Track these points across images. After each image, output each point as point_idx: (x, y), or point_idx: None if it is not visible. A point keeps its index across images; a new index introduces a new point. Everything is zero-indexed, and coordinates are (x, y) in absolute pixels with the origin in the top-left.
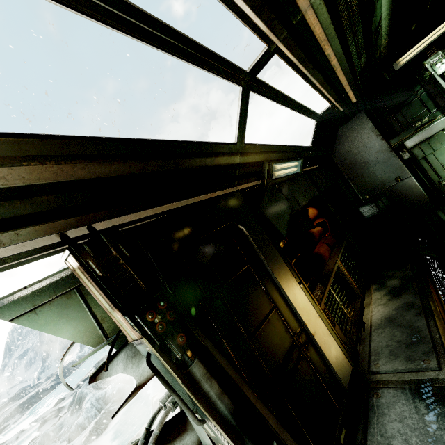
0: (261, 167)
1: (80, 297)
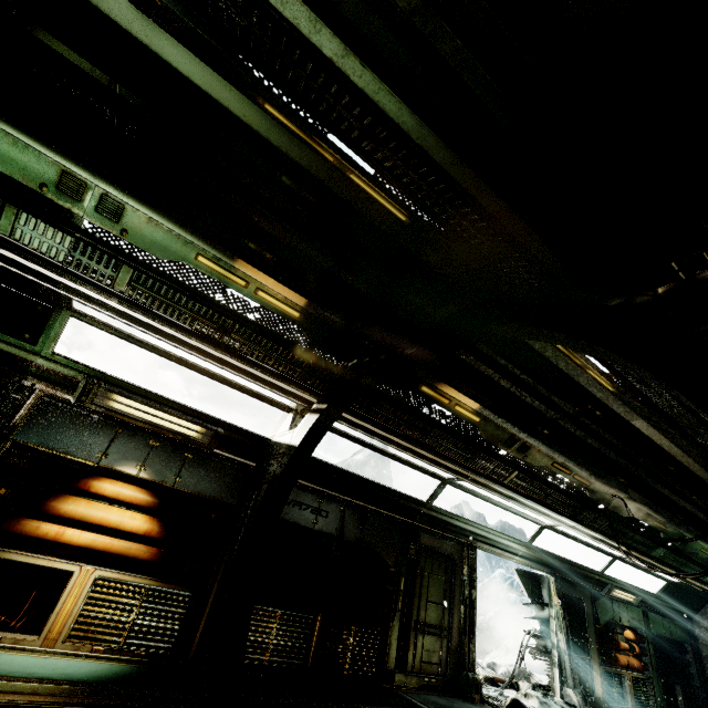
0: (606, 585)
1: (530, 581)
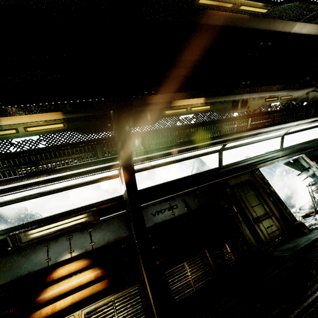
0: None
1: (294, 164)
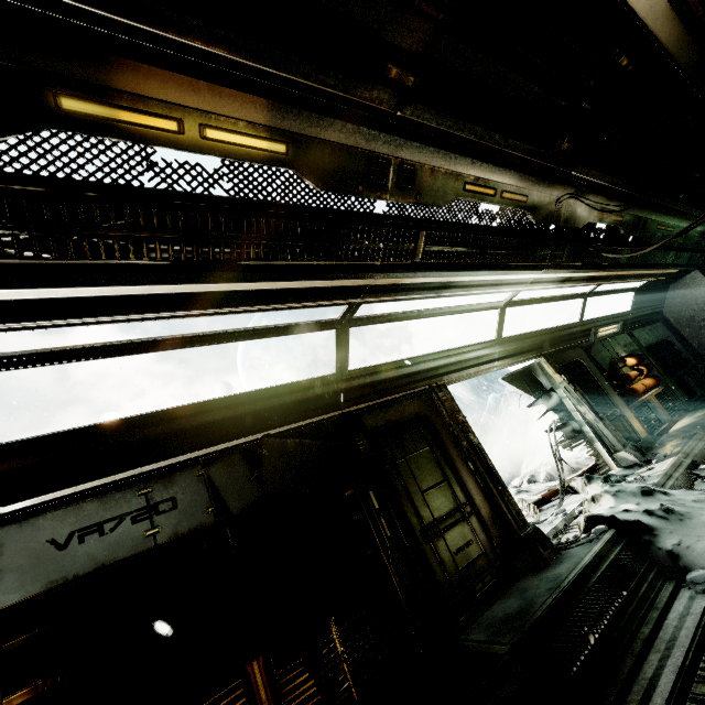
0: (590, 331)
1: (522, 379)
